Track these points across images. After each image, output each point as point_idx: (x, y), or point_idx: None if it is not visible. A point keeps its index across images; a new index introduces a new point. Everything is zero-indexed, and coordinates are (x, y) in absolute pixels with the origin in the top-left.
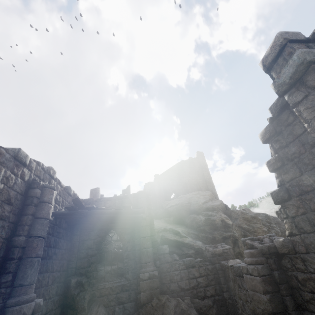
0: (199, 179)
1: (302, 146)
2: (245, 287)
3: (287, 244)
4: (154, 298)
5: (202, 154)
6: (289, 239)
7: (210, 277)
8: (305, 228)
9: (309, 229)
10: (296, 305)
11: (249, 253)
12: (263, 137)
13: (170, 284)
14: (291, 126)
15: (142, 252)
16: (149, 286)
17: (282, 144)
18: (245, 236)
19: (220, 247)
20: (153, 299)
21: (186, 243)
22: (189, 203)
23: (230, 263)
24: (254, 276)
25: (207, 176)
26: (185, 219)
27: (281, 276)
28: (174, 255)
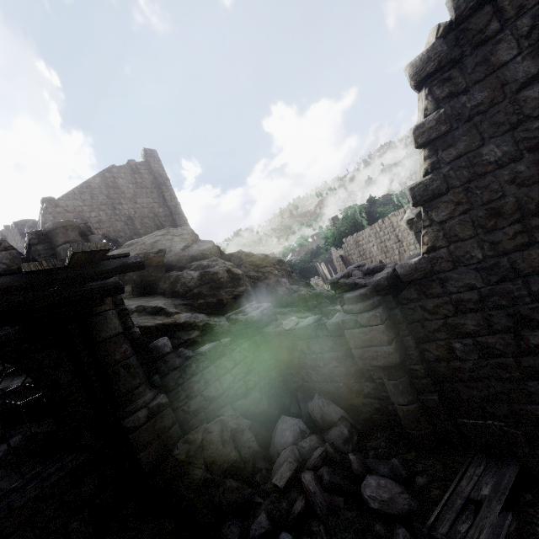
0: (156, 207)
1: (501, 88)
2: (317, 349)
3: (425, 265)
4: (179, 445)
5: (156, 156)
6: (428, 258)
7: (249, 360)
8: (463, 234)
9: (469, 234)
10: (416, 342)
11: (358, 296)
12: (420, 70)
13: (189, 403)
14: (489, 45)
15: (113, 373)
16: (156, 430)
17: (457, 88)
18: (257, 288)
19: (250, 310)
20: (176, 449)
21: (183, 324)
22: (162, 250)
23: (287, 326)
24: (371, 327)
25: (172, 202)
26: (157, 283)
27: (402, 313)
28: (184, 350)
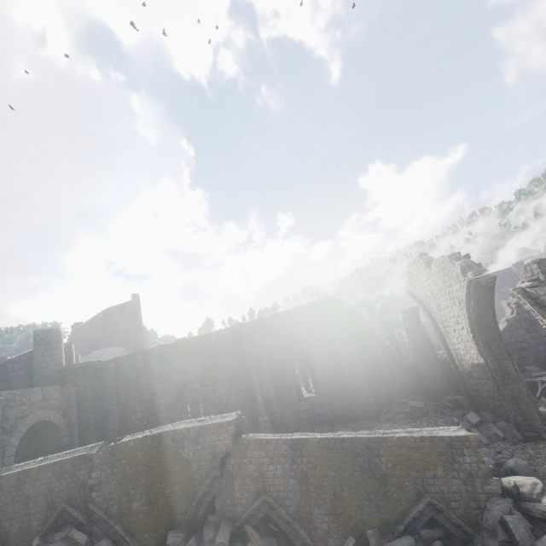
0: (128, 326)
1: None
2: None
3: None
4: None
5: (138, 297)
6: None
7: None
8: None
9: None
10: None
11: None
12: None
13: None
14: None
15: None
16: None
17: None
18: None
19: None
20: None
21: None
22: None
23: None
24: None
25: (138, 323)
26: None
27: None
28: None
